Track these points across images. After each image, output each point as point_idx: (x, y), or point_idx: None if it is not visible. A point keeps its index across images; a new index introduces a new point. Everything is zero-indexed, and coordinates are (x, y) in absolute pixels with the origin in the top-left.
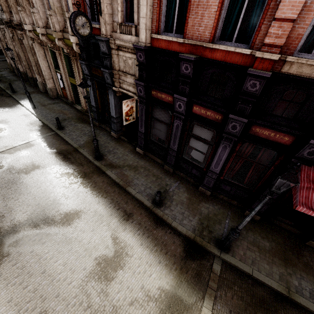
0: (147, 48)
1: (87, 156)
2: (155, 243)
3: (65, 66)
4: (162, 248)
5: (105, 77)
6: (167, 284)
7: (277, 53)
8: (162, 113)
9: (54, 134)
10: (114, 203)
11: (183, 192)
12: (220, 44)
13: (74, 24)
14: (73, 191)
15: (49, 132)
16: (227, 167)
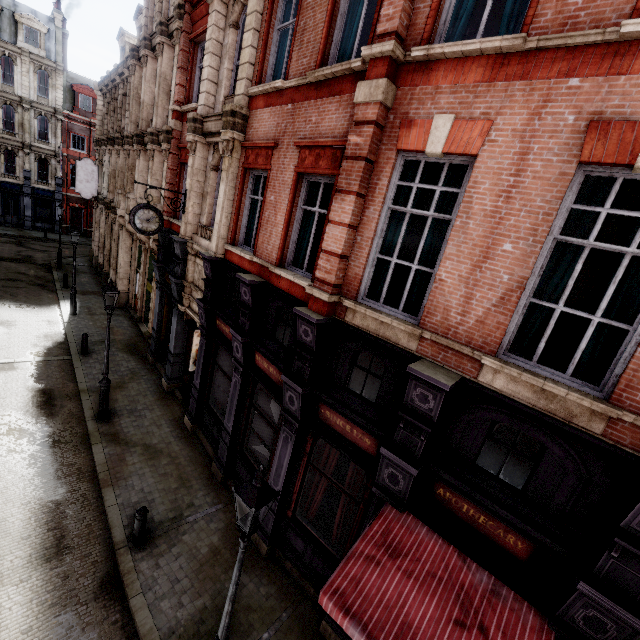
0: (217, 260)
1: (86, 408)
2: (60, 639)
3: (147, 266)
4: None
5: (173, 289)
6: None
7: (329, 293)
8: (227, 358)
9: (67, 360)
10: (53, 514)
11: (215, 530)
12: (290, 270)
13: (135, 216)
14: (3, 466)
15: (63, 355)
16: (297, 488)
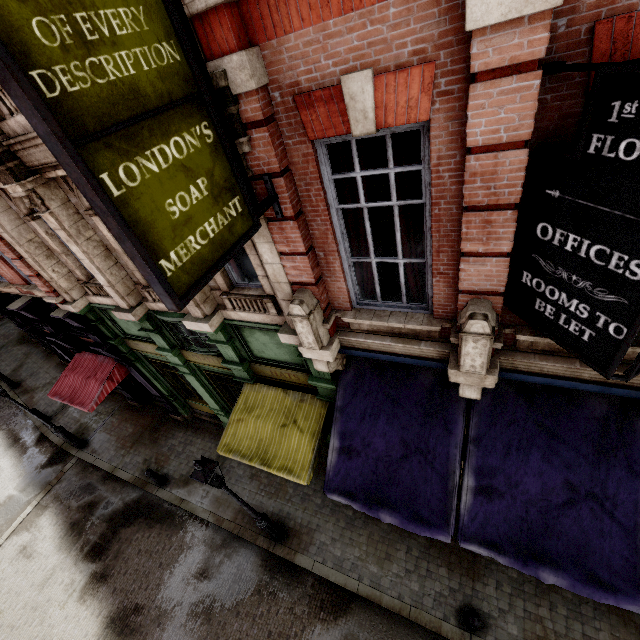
0: None
1: (5, 388)
2: (27, 460)
3: None
4: (29, 463)
5: None
6: (16, 491)
7: None
8: None
9: None
10: (8, 433)
11: None
12: None
13: None
14: None
15: None
16: None
